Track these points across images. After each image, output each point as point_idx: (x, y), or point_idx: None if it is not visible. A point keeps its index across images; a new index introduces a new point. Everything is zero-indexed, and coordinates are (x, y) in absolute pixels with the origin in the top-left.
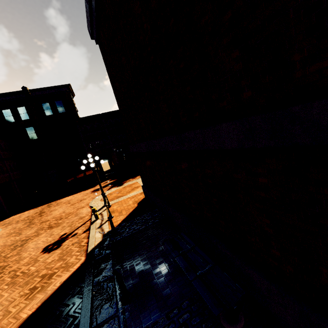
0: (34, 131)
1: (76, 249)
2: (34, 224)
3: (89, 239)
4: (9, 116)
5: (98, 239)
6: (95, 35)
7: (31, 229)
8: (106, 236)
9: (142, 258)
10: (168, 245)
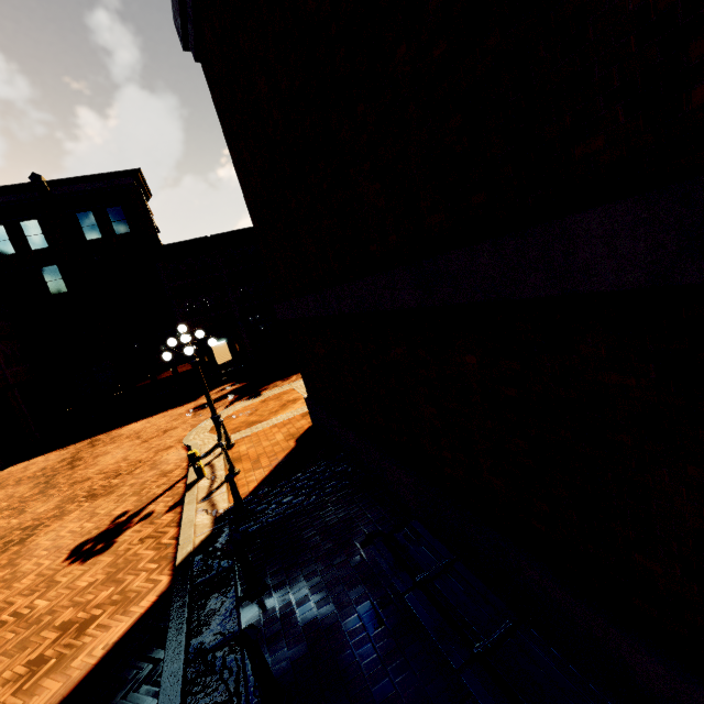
0: (60, 276)
1: (148, 554)
2: (55, 488)
3: (182, 528)
4: (3, 240)
5: (202, 528)
6: (192, 36)
7: (47, 500)
8: (221, 522)
9: (313, 584)
10: (382, 555)
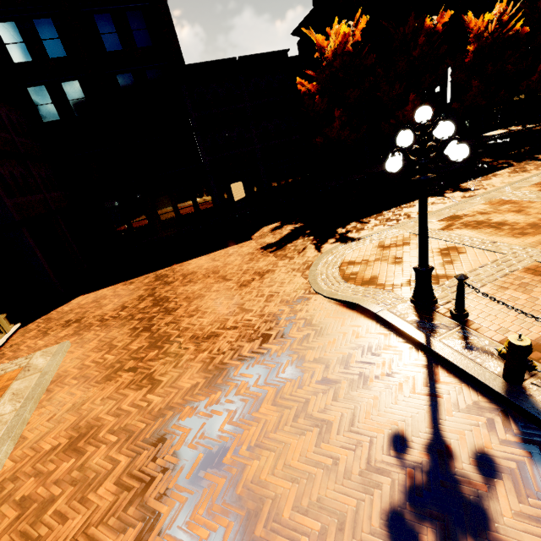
0: (82, 94)
1: None
2: (171, 343)
3: None
4: (17, 42)
5: None
6: None
7: (176, 363)
8: None
9: None
10: None
